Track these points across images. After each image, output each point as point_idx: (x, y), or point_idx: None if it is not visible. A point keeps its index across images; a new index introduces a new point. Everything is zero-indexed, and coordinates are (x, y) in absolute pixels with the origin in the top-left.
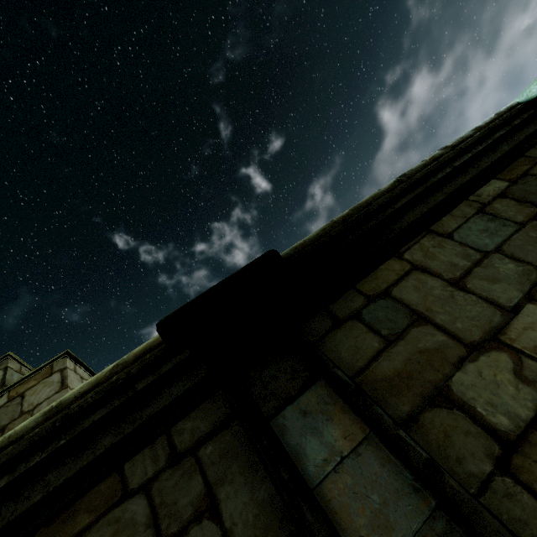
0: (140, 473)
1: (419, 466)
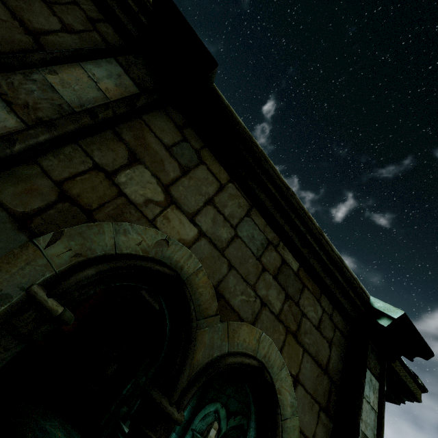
0: (82, 1)
1: (94, 108)
